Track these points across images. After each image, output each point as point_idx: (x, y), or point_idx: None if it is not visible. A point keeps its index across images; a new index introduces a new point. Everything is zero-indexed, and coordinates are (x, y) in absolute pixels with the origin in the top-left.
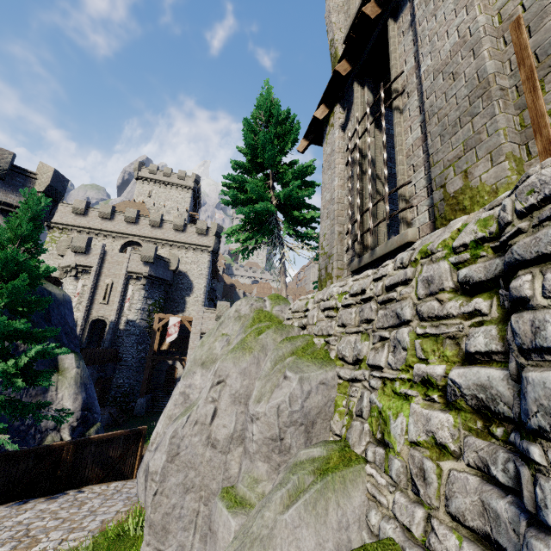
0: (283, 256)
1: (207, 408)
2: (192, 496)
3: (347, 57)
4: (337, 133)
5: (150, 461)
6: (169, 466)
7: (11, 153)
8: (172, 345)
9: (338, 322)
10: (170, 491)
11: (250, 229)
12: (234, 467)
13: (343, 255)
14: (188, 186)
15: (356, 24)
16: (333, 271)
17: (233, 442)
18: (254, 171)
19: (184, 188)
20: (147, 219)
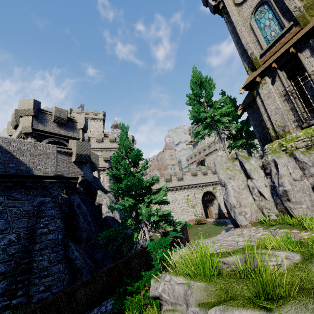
0: (221, 137)
1: (287, 173)
2: (301, 192)
3: (274, 62)
4: (271, 86)
5: (283, 189)
6: (292, 187)
7: (66, 111)
8: None
9: (313, 140)
10: (296, 192)
11: (203, 128)
12: (307, 183)
13: (291, 125)
14: (100, 118)
15: (282, 53)
16: (290, 130)
17: (302, 177)
18: (197, 104)
19: (98, 120)
20: (94, 138)
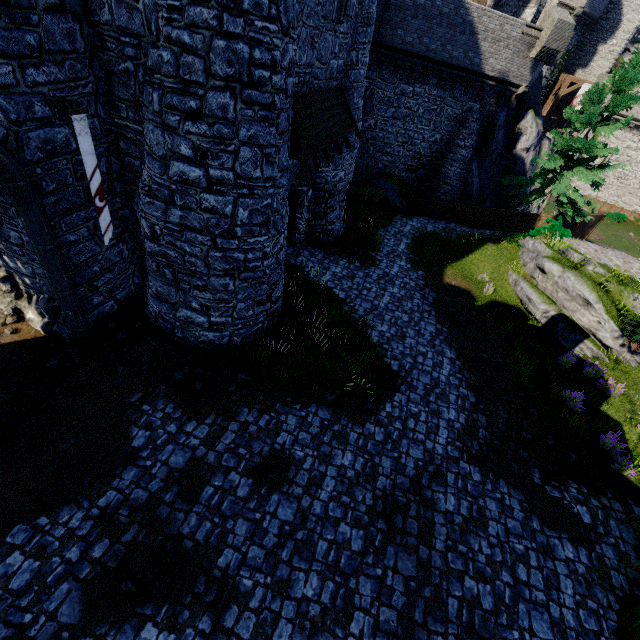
0: None
1: None
2: None
3: None
4: None
5: None
6: None
7: None
8: (554, 112)
9: None
10: None
11: None
12: None
13: None
14: None
15: None
16: None
17: None
18: None
19: None
20: None
